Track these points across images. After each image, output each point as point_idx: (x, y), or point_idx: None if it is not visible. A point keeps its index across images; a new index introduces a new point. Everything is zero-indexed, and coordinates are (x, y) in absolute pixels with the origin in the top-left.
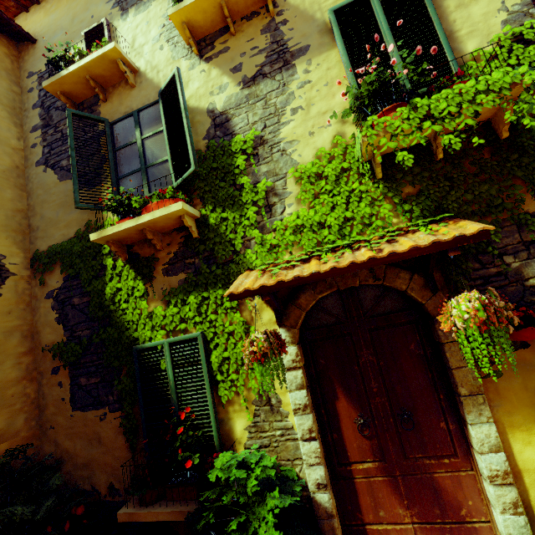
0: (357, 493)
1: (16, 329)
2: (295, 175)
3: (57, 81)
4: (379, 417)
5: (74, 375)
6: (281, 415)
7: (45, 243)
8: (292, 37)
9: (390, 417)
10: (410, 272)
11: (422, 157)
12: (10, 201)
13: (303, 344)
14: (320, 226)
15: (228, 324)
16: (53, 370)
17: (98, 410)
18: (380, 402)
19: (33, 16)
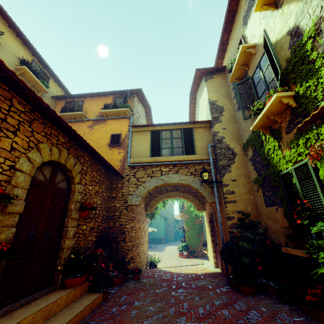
0: None
1: (242, 174)
2: None
3: (231, 76)
4: None
5: (263, 191)
6: None
7: (244, 140)
8: None
9: None
10: None
11: None
12: (232, 128)
13: None
14: None
15: None
16: (257, 190)
17: (274, 206)
18: None
19: (225, 58)
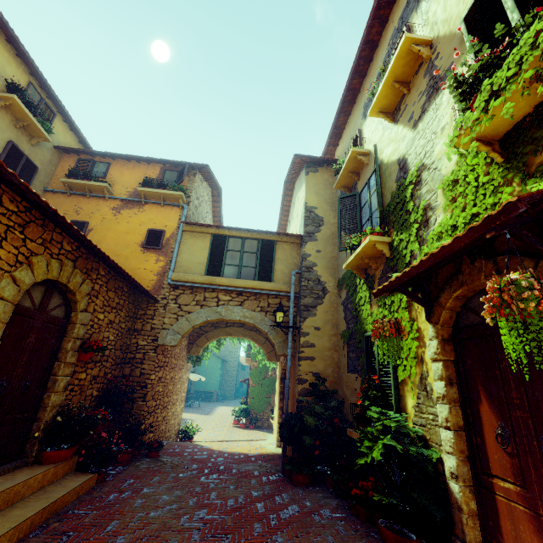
0: (497, 511)
1: (329, 321)
2: (439, 187)
3: (337, 183)
4: (519, 434)
5: (348, 351)
6: (432, 402)
7: (341, 273)
8: (442, 64)
9: (533, 439)
10: (534, 259)
11: (541, 117)
12: (329, 253)
13: (454, 343)
14: (455, 229)
15: (402, 321)
16: (343, 347)
17: (355, 374)
18: (522, 417)
19: (339, 147)
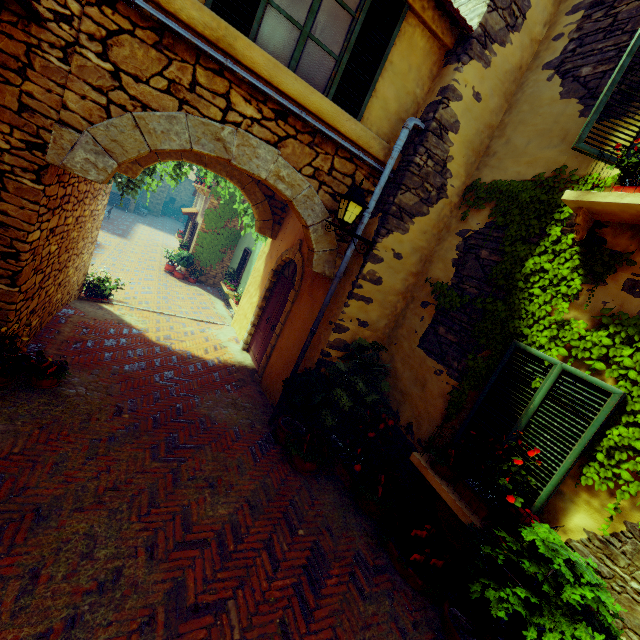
0: None
1: (420, 250)
2: None
3: None
4: None
5: (437, 320)
6: None
7: (491, 175)
8: None
9: None
10: None
11: None
12: (489, 112)
13: None
14: None
15: None
16: (423, 303)
17: (438, 363)
18: None
19: None
